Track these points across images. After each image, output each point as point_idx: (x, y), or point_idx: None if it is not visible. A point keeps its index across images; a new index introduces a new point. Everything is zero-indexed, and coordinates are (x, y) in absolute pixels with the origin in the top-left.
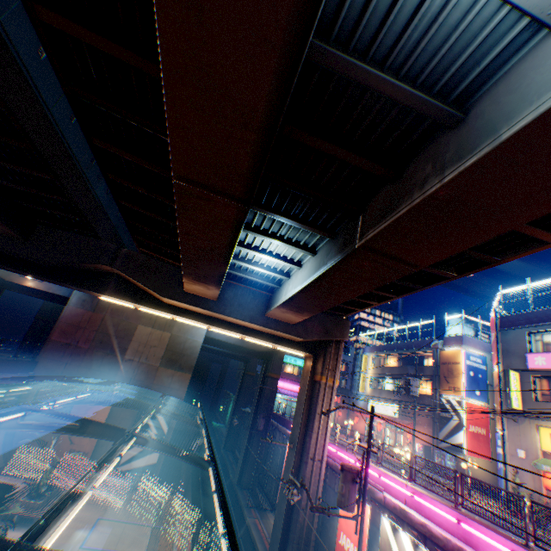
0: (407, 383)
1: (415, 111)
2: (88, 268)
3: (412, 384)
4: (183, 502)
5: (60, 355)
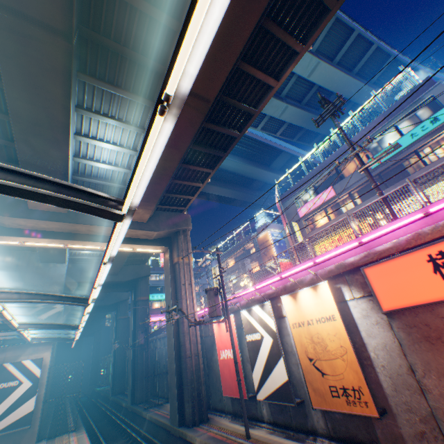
0: (243, 265)
1: None
2: None
3: (246, 263)
4: (76, 433)
5: None
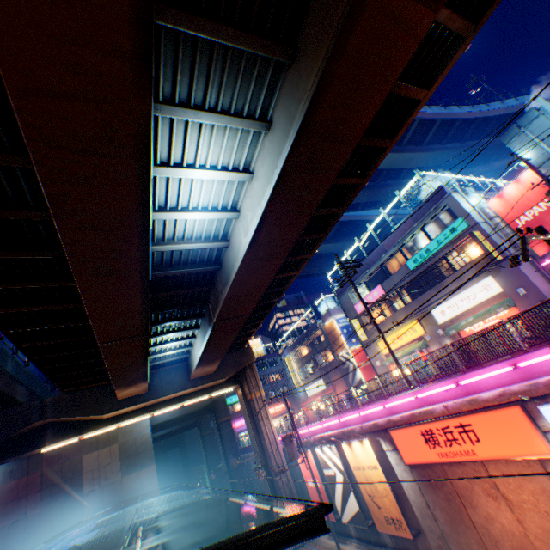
0: (316, 361)
1: (202, 272)
2: (20, 433)
3: (318, 359)
4: None
5: (13, 538)
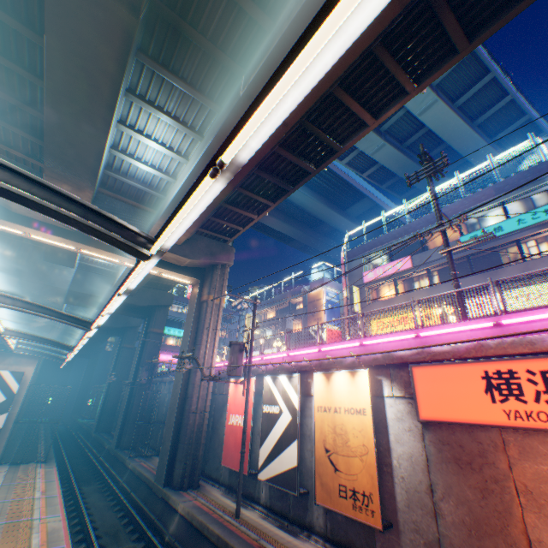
0: (284, 321)
1: None
2: None
3: (288, 320)
4: (45, 466)
5: None
